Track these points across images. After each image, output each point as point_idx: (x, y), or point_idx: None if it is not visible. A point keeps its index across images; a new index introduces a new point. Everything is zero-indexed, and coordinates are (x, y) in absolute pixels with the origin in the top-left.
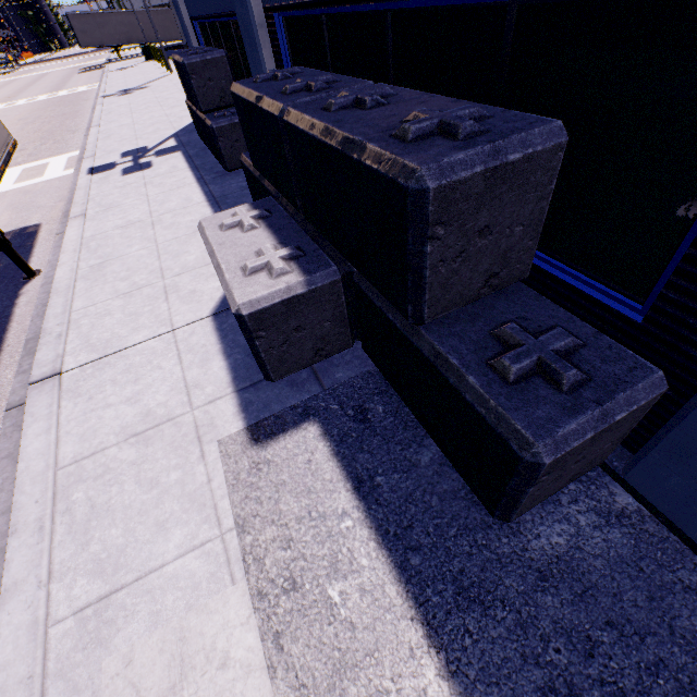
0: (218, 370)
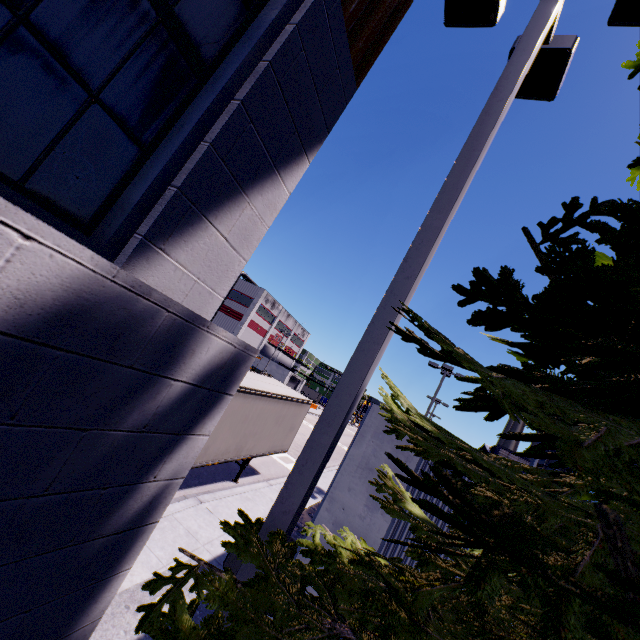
0: (221, 549)
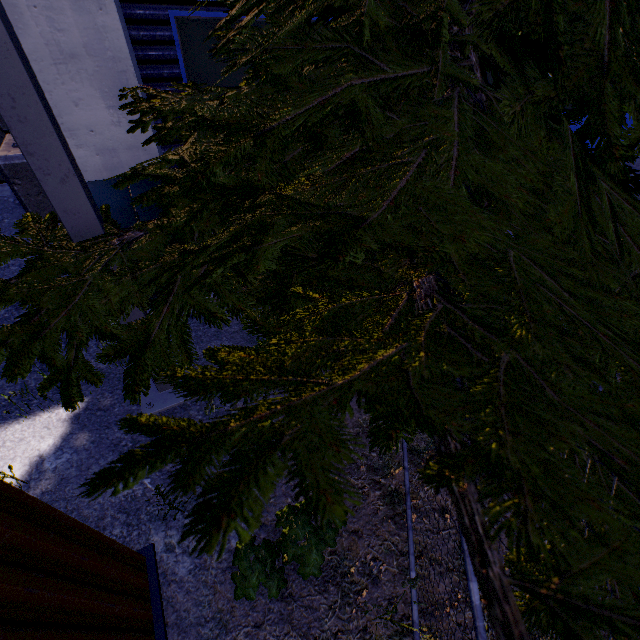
0: None
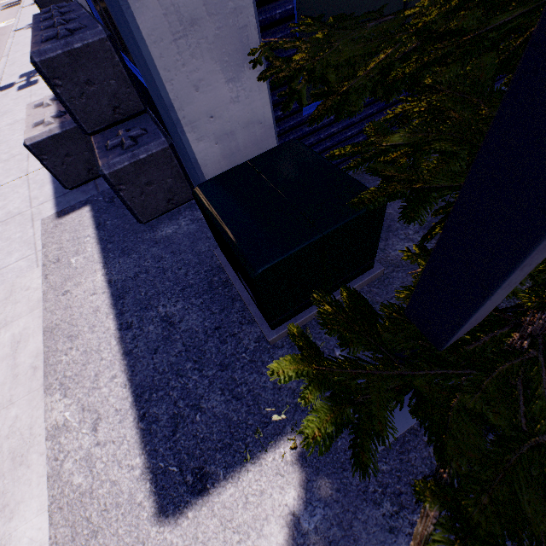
0: (48, 190)
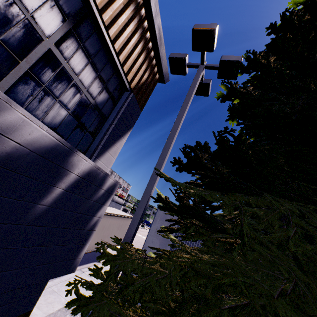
0: None
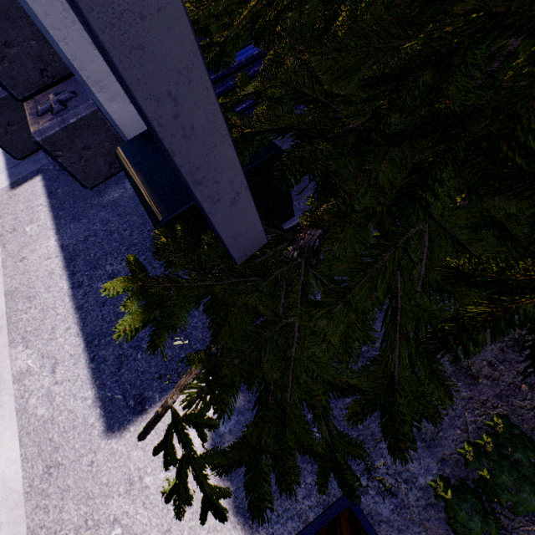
0: None
